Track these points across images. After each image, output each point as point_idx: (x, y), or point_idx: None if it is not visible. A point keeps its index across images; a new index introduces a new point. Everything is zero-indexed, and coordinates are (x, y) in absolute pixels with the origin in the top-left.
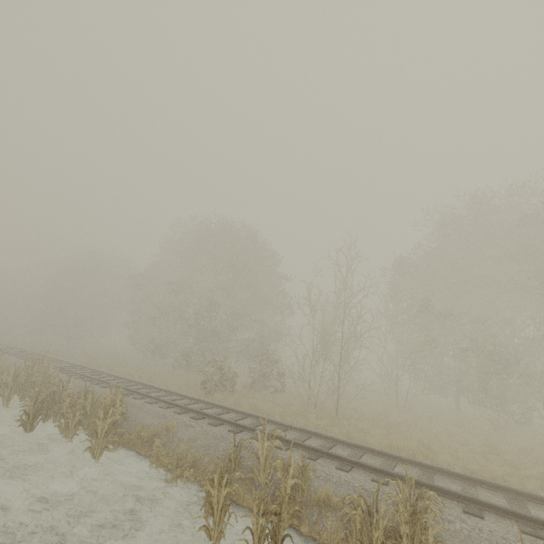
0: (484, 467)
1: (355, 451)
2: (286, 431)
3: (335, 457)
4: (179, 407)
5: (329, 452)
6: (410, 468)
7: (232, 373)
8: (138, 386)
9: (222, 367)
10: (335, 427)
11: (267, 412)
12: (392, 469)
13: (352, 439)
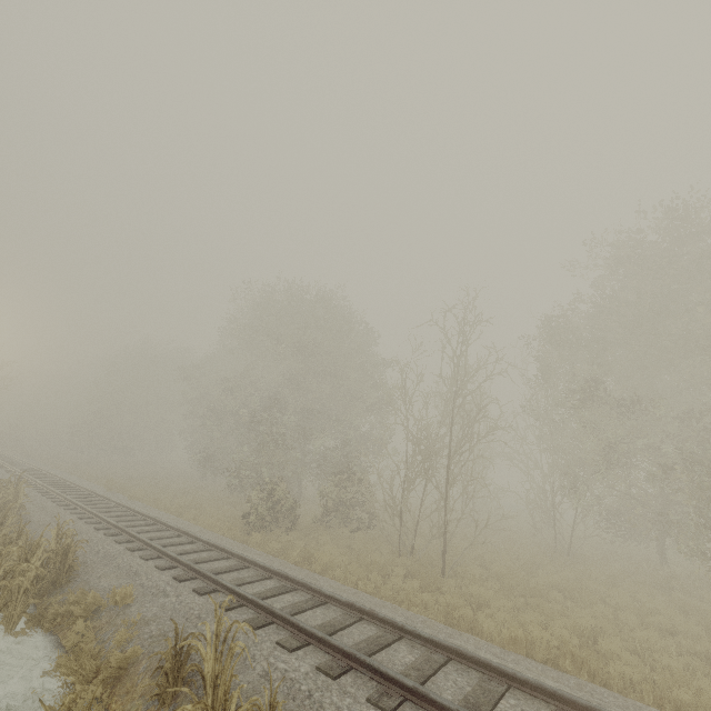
0: (704, 698)
1: (431, 656)
2: (325, 605)
3: (377, 673)
4: (170, 558)
5: (366, 661)
6: (533, 703)
7: (291, 501)
8: (145, 521)
9: (275, 492)
10: (427, 595)
11: (319, 566)
12: (490, 707)
13: (454, 617)
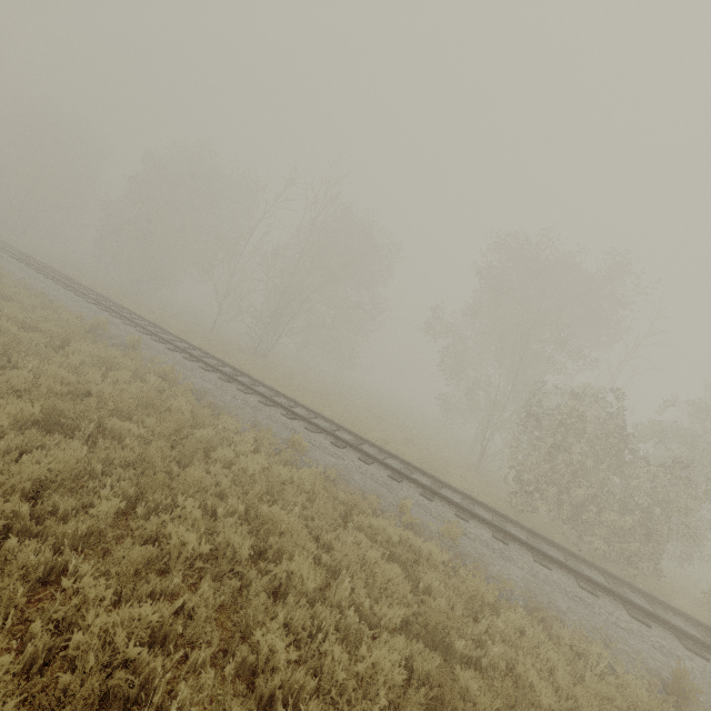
0: None
1: None
2: None
3: None
4: None
5: None
6: None
7: None
8: None
9: None
10: None
11: None
12: None
13: None
